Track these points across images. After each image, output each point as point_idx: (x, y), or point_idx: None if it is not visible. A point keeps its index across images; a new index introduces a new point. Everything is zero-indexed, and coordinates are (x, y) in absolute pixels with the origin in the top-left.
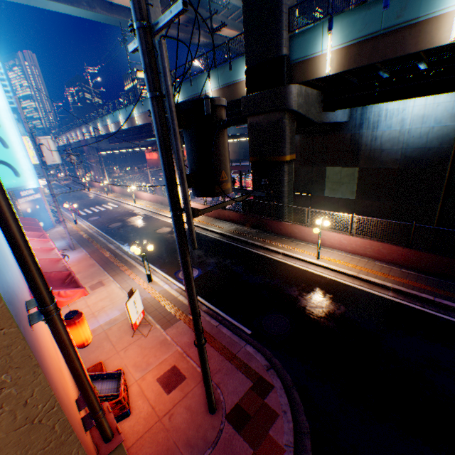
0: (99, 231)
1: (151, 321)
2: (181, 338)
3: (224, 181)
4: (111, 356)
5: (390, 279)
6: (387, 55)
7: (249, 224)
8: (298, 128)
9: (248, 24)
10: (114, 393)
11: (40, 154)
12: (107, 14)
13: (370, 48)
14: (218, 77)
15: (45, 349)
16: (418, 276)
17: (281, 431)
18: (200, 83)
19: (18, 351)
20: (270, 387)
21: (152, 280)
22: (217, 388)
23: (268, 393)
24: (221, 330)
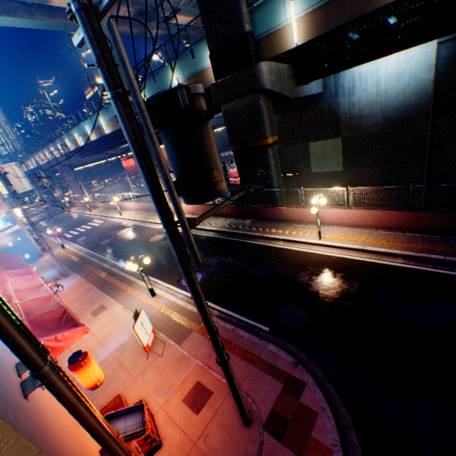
0: (89, 251)
1: (163, 338)
2: (198, 350)
3: (217, 181)
4: (129, 385)
5: (397, 245)
6: (355, 13)
7: (242, 215)
8: (274, 108)
9: (203, 4)
10: (140, 429)
11: (8, 183)
12: (50, 20)
13: (337, 9)
14: (182, 67)
15: (50, 415)
16: (423, 238)
17: (324, 430)
18: (164, 78)
19: (11, 446)
20: (302, 384)
21: (155, 293)
22: (248, 397)
23: (301, 392)
24: (238, 334)
